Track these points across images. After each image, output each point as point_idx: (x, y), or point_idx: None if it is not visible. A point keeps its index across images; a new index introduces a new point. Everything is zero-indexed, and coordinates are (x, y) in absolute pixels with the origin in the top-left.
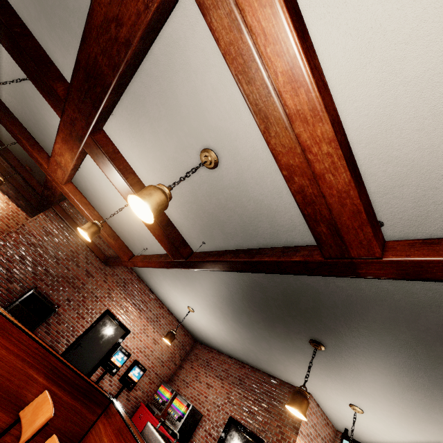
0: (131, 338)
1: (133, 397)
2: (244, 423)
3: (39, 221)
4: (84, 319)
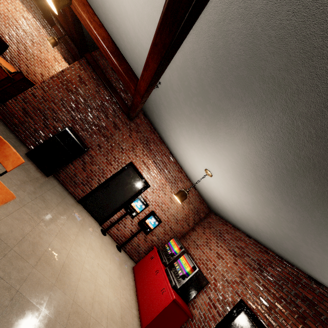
0: (151, 192)
1: (150, 240)
2: (261, 318)
3: (75, 70)
4: (112, 165)
